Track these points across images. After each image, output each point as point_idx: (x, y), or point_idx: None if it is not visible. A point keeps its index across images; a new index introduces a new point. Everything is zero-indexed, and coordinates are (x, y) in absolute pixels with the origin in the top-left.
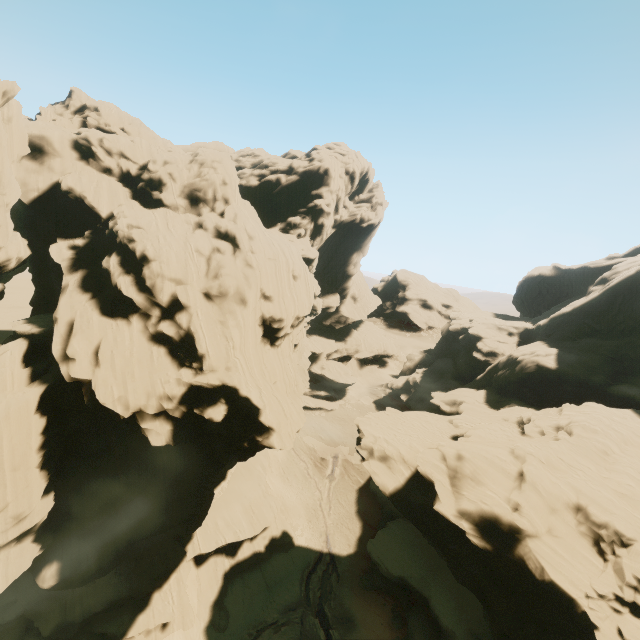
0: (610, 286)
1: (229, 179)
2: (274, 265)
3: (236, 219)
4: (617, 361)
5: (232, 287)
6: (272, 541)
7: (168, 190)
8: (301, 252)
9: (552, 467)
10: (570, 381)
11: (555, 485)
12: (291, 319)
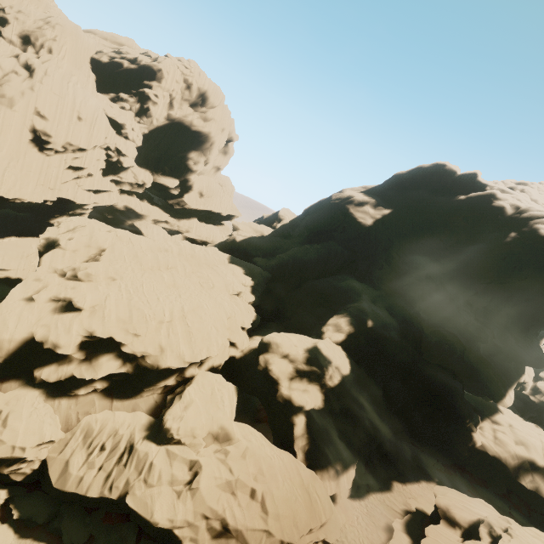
0: (307, 208)
1: (59, 38)
2: (58, 99)
3: (46, 62)
4: (277, 249)
5: (8, 94)
6: (6, 278)
7: (9, 28)
8: (111, 114)
9: (120, 239)
10: (241, 250)
11: (105, 240)
12: (62, 141)
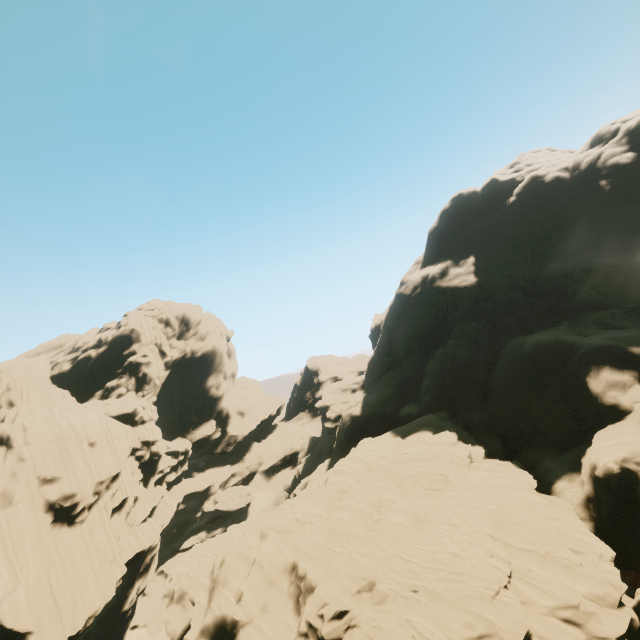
0: (382, 325)
1: (13, 383)
2: (57, 445)
3: (15, 418)
4: (404, 385)
5: None
6: None
7: None
8: (115, 412)
9: (287, 532)
10: (373, 420)
11: (279, 552)
12: (89, 488)
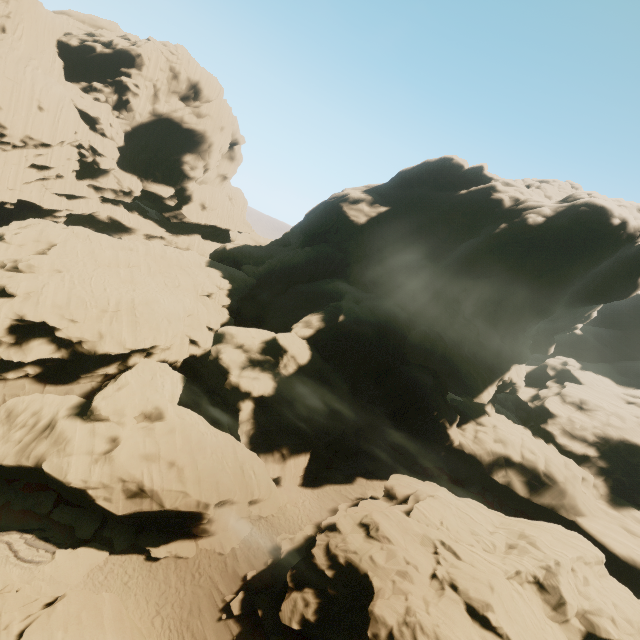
0: (307, 213)
1: (14, 15)
2: (12, 85)
3: None
4: (272, 258)
5: None
6: None
7: None
8: (81, 106)
9: (76, 236)
10: (230, 259)
11: (58, 236)
12: (19, 133)
